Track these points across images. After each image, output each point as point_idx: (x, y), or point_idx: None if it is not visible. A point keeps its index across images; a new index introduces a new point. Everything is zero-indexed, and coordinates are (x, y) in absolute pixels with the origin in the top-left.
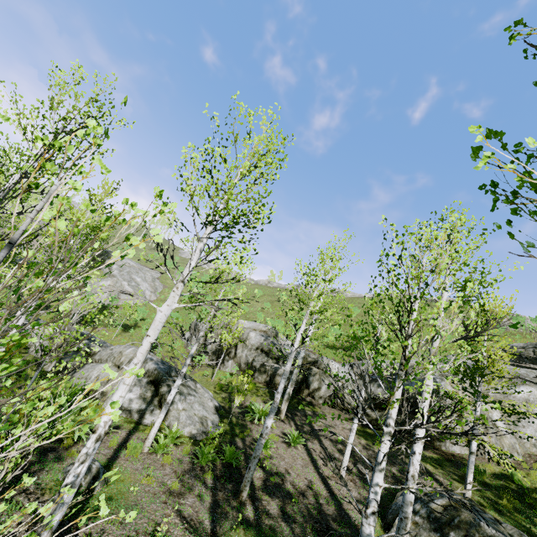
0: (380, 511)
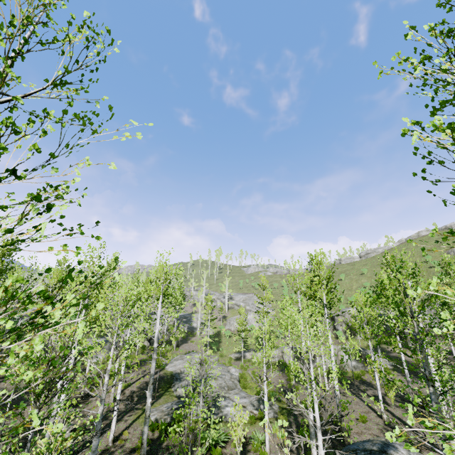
0: None
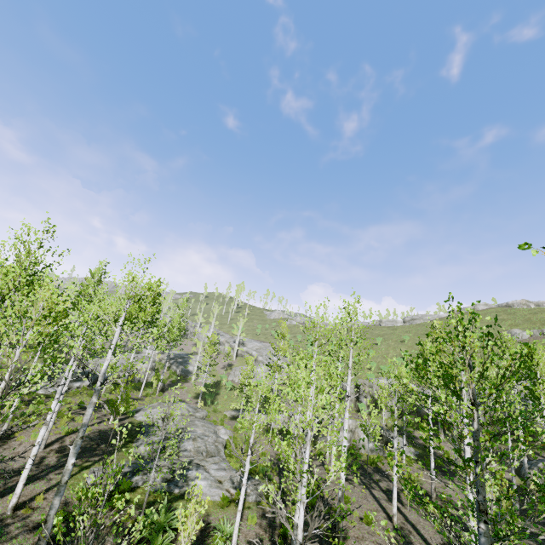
0: (516, 473)
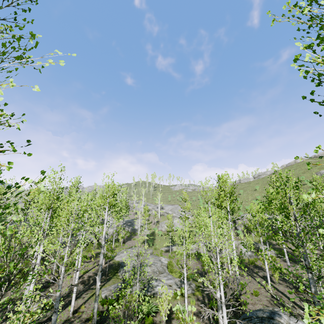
0: None
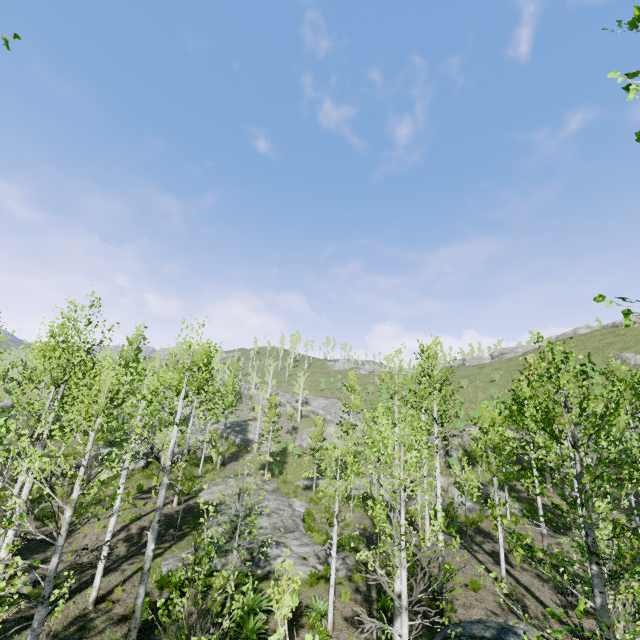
0: None
